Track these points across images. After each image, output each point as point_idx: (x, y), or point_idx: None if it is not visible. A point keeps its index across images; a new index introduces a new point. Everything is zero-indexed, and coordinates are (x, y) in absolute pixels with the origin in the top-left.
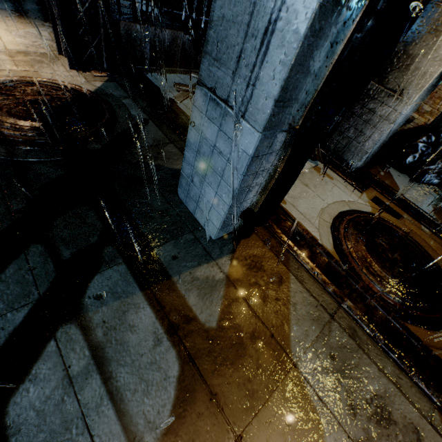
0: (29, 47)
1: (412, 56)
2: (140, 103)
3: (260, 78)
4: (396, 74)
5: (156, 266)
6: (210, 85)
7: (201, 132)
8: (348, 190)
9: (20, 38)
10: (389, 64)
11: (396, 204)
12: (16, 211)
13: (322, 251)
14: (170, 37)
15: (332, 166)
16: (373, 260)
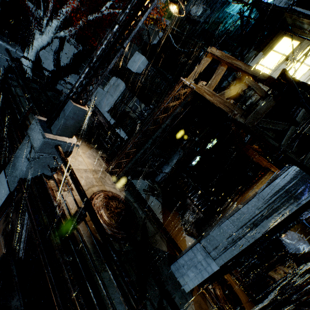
0: (95, 166)
1: (227, 213)
2: (140, 206)
3: (221, 255)
4: (223, 216)
5: (178, 309)
6: (203, 245)
7: (195, 254)
8: None
9: (89, 159)
10: (221, 212)
11: None
12: (135, 282)
13: (214, 296)
14: (146, 170)
15: None
16: (226, 299)
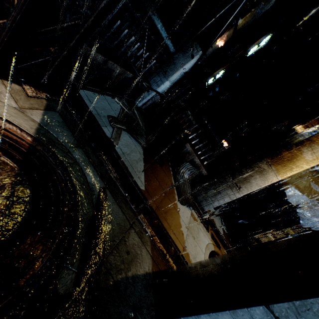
0: None
1: (250, 176)
2: (91, 157)
3: None
4: (241, 179)
5: None
6: (278, 315)
7: None
8: (205, 232)
9: None
10: (239, 172)
11: (217, 236)
12: None
13: None
14: (118, 72)
15: (197, 210)
16: None
